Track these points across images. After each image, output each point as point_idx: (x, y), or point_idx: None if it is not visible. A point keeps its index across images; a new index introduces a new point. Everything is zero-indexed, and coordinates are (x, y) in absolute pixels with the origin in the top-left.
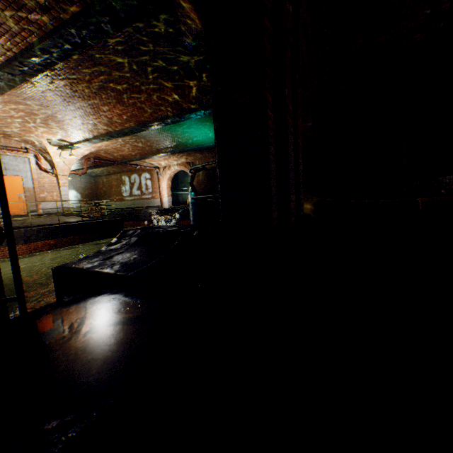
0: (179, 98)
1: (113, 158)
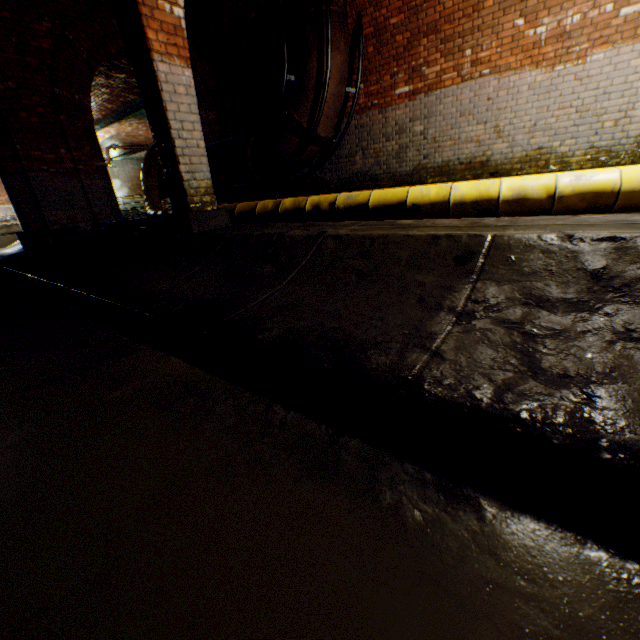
0: (122, 85)
1: (142, 143)
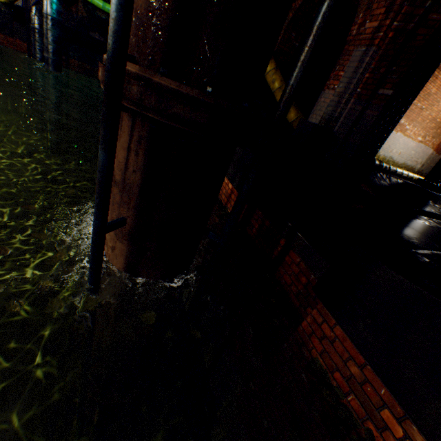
0: None
1: None
